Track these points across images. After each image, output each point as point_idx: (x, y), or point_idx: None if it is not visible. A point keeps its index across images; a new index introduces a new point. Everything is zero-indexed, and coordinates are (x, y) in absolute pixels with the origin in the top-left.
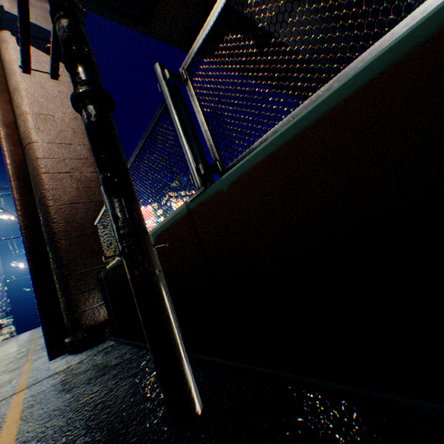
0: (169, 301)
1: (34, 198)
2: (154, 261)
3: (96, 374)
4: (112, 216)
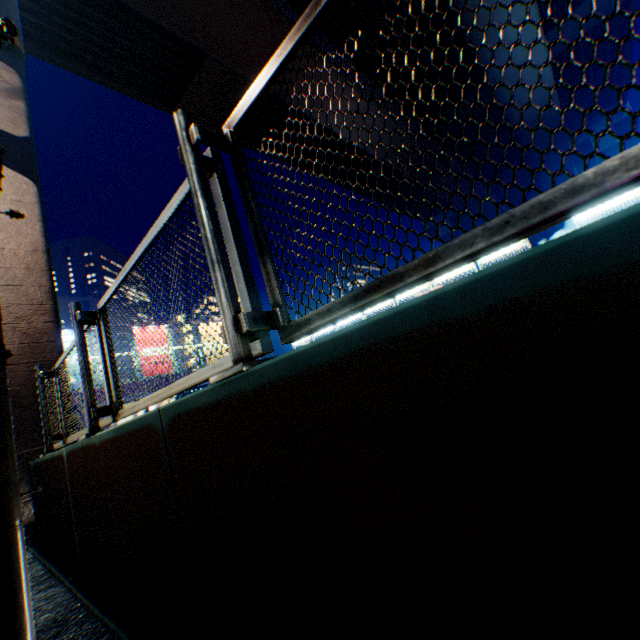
0: (24, 549)
1: None
2: (15, 513)
3: None
4: None
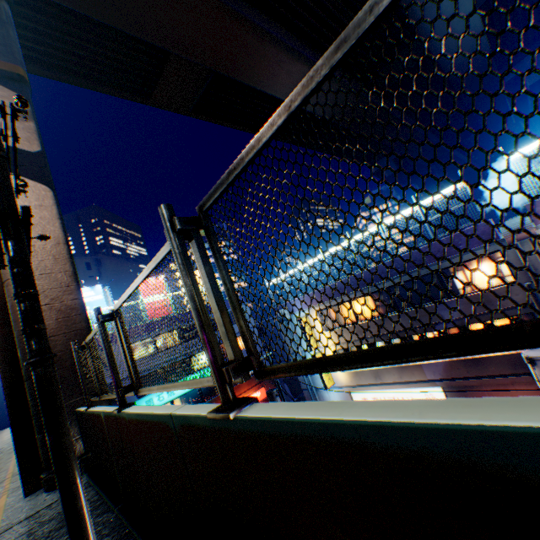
0: (85, 499)
1: (13, 328)
2: (76, 474)
3: (57, 526)
4: (50, 445)
